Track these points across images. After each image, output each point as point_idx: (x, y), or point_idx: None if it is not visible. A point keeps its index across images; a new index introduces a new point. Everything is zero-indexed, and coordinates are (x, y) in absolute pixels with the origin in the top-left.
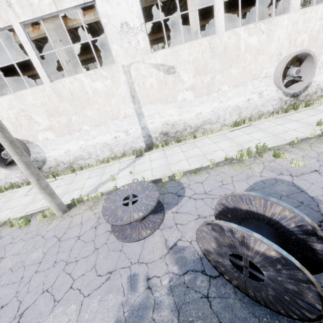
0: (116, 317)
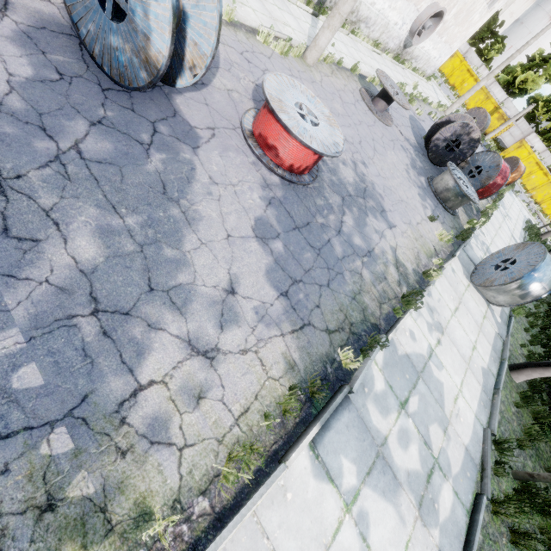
0: (409, 161)
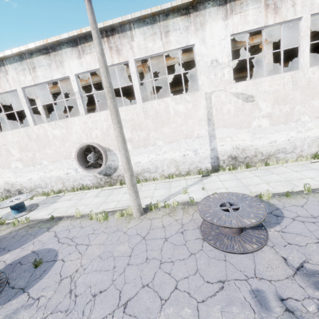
0: None
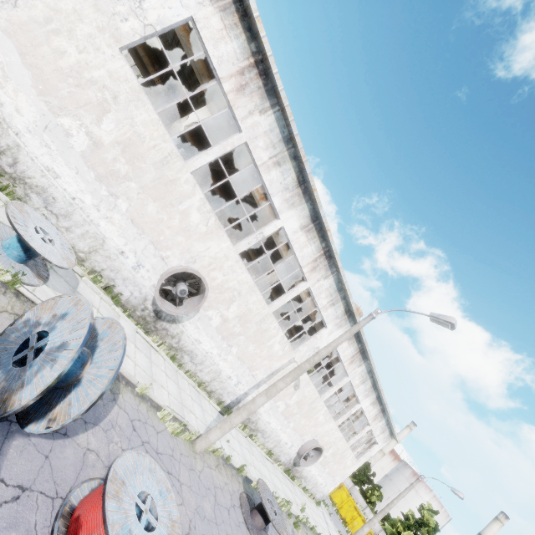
0: None
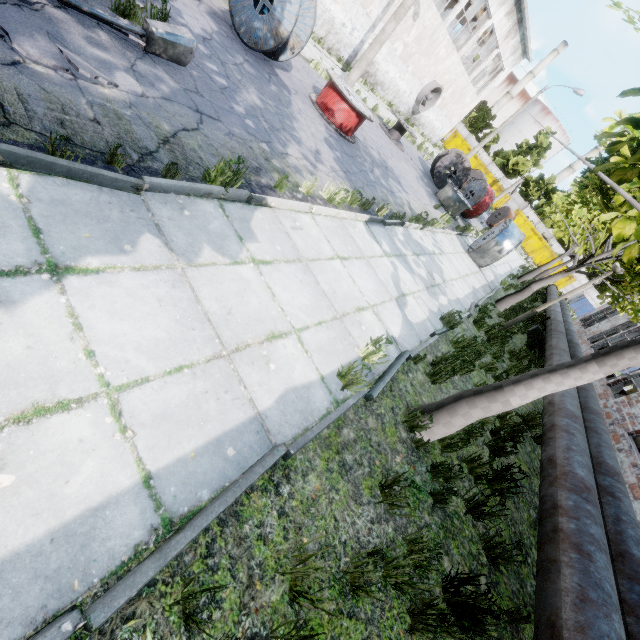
0: (418, 175)
